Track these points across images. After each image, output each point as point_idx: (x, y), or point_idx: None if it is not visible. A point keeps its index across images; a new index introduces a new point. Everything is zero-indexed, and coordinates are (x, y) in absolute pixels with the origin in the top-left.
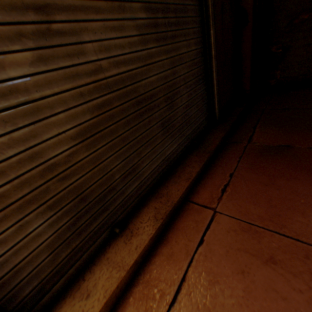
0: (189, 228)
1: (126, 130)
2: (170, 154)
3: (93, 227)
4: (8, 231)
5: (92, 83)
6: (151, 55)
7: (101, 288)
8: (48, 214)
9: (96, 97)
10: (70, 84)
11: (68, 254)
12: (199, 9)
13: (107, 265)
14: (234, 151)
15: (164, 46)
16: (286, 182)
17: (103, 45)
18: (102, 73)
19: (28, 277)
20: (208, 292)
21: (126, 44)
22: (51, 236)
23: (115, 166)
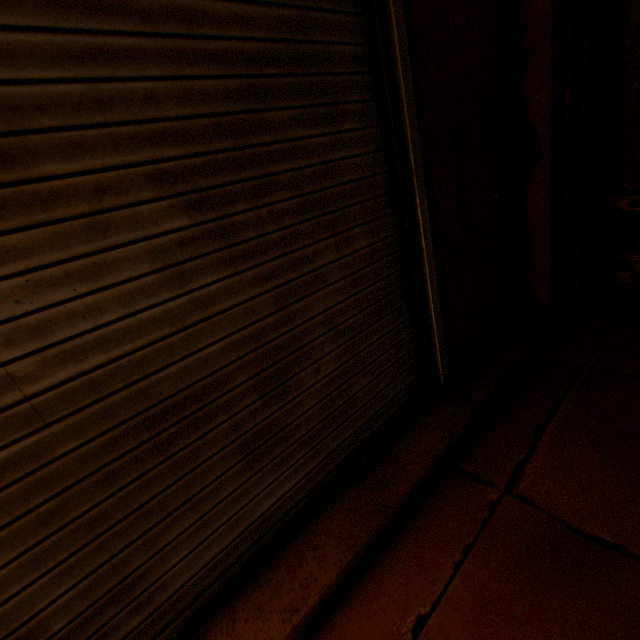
0: None
1: (100, 500)
2: (274, 507)
3: None
4: None
5: None
6: (208, 298)
7: None
8: None
9: None
10: None
11: None
12: (384, 154)
13: None
14: (457, 516)
15: (254, 267)
16: None
17: (25, 325)
18: (15, 390)
19: None
20: None
21: (111, 299)
22: None
23: (53, 599)
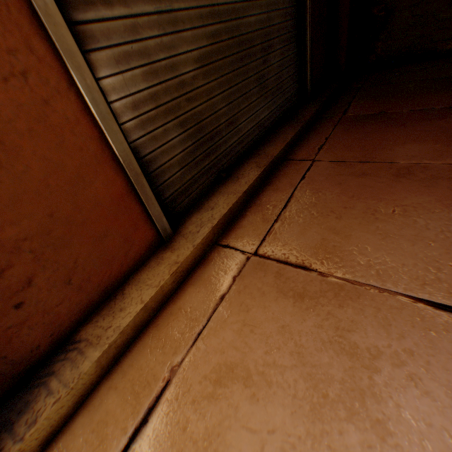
0: (290, 173)
1: (230, 72)
2: (263, 120)
3: (206, 164)
4: (158, 129)
5: (209, 8)
6: None
7: (223, 204)
8: (179, 130)
9: (211, 25)
10: (195, 4)
11: (189, 179)
12: None
13: (221, 195)
14: (328, 123)
15: None
16: (379, 134)
17: None
18: None
19: (167, 181)
20: (313, 197)
21: None
22: (181, 153)
23: (221, 108)
